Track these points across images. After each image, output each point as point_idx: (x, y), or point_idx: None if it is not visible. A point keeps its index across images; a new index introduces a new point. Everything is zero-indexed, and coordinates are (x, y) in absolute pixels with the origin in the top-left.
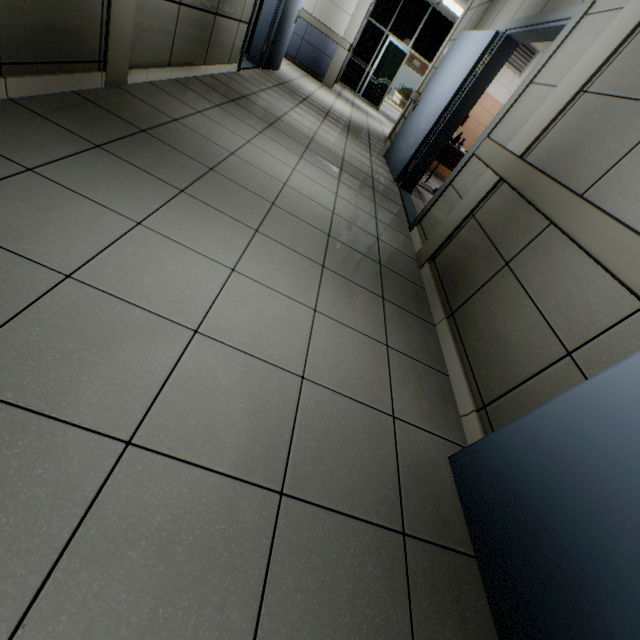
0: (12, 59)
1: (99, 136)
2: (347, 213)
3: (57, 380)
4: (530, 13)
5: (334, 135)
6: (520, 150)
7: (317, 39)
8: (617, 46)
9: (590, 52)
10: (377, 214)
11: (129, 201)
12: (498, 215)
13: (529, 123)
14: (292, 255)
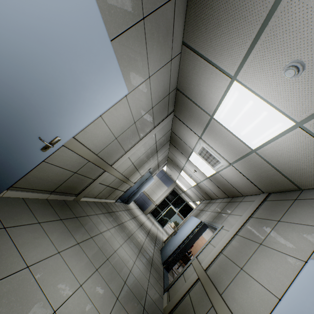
0: (57, 191)
1: (63, 216)
2: (136, 273)
3: (0, 312)
4: (210, 219)
5: (142, 234)
6: (205, 267)
7: (146, 198)
8: (228, 241)
9: (222, 240)
10: (150, 278)
11: (60, 242)
12: (197, 295)
13: (208, 257)
14: (106, 287)
